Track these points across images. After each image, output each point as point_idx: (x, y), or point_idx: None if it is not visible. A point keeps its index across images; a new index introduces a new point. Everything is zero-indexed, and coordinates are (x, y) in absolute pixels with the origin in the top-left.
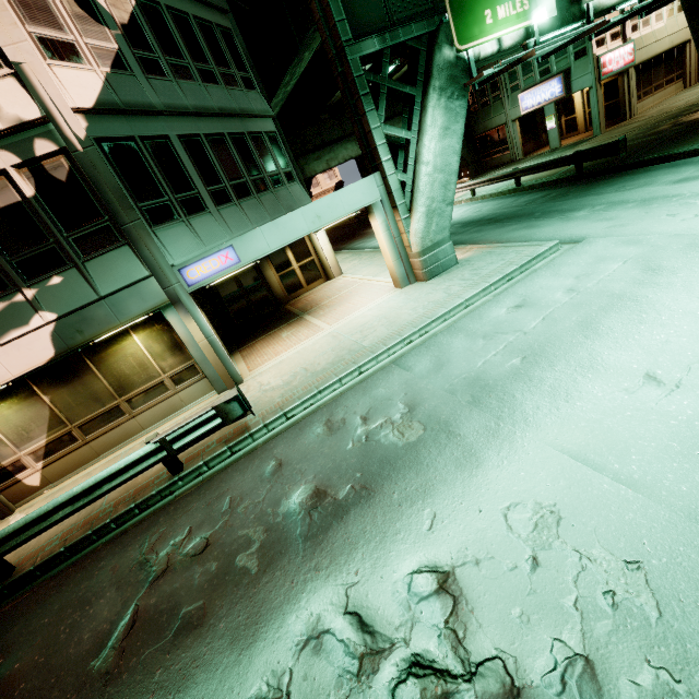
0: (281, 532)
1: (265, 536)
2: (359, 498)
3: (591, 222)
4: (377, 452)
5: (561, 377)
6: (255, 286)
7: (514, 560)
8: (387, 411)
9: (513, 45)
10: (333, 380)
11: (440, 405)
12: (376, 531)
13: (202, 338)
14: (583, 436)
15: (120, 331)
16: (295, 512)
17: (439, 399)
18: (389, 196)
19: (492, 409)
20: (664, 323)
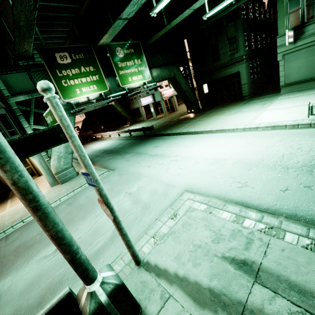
0: None
1: None
2: None
3: (124, 161)
4: None
5: (39, 247)
6: None
7: None
8: None
9: (95, 98)
10: None
11: None
12: None
13: None
14: (12, 282)
15: None
16: None
17: None
18: None
19: (5, 266)
20: (86, 219)
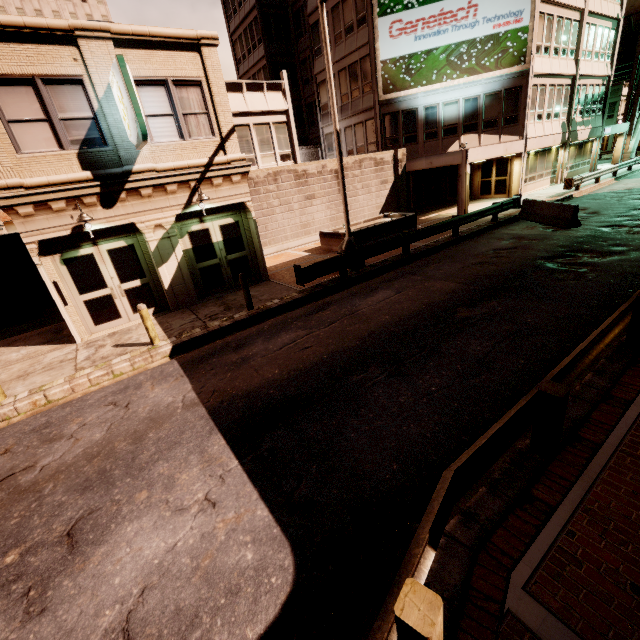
0: None
1: None
2: None
3: None
4: None
5: None
6: None
7: None
8: None
9: None
10: None
11: None
12: None
13: (598, 152)
14: None
15: (589, 140)
16: None
17: None
18: (629, 131)
19: None
20: None
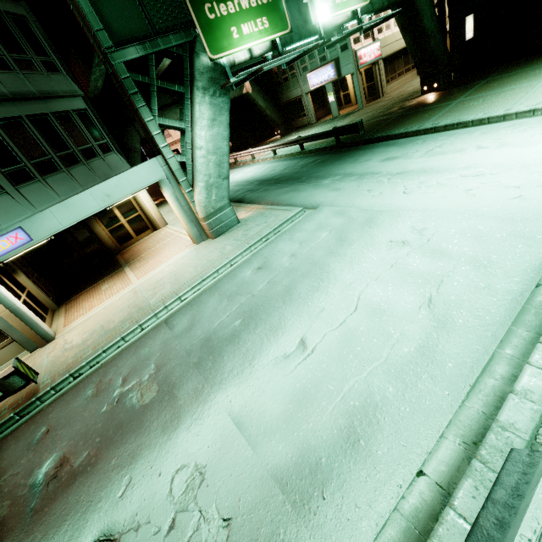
0: (20, 506)
1: (7, 512)
2: (88, 465)
3: (328, 191)
4: (118, 416)
5: (256, 340)
6: (86, 241)
7: (161, 524)
8: (141, 372)
9: (263, 53)
10: (116, 340)
11: (177, 366)
12: (86, 500)
13: (3, 309)
14: (246, 398)
15: None
16: (38, 483)
17: (178, 360)
18: (173, 174)
19: (205, 370)
20: (328, 292)
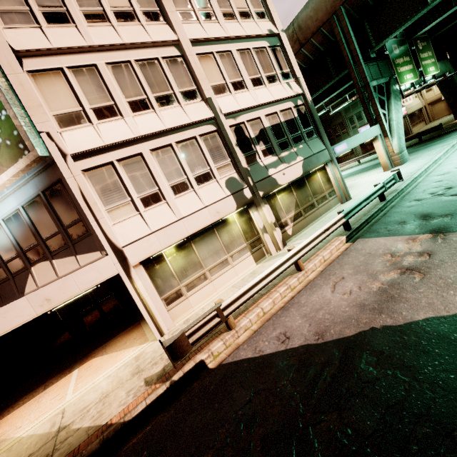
0: None
1: None
2: None
3: None
4: None
5: None
6: None
7: None
8: None
9: (408, 88)
10: (417, 175)
11: None
12: None
13: (339, 176)
14: None
15: (314, 170)
16: None
17: None
18: (383, 132)
19: None
20: None
